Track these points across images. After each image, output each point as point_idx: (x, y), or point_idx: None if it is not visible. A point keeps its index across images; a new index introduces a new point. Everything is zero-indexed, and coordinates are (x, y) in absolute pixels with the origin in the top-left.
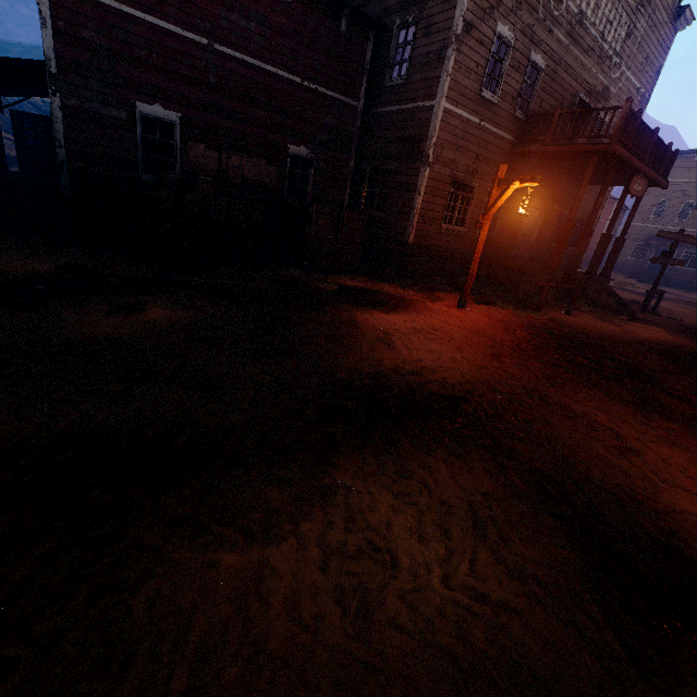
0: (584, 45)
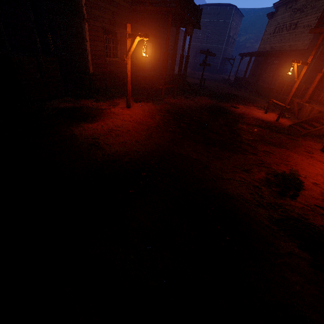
0: None
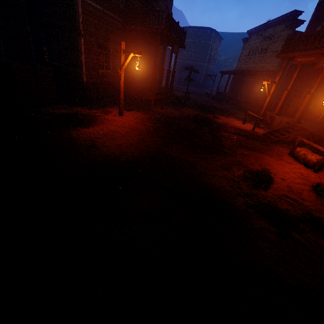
0: None
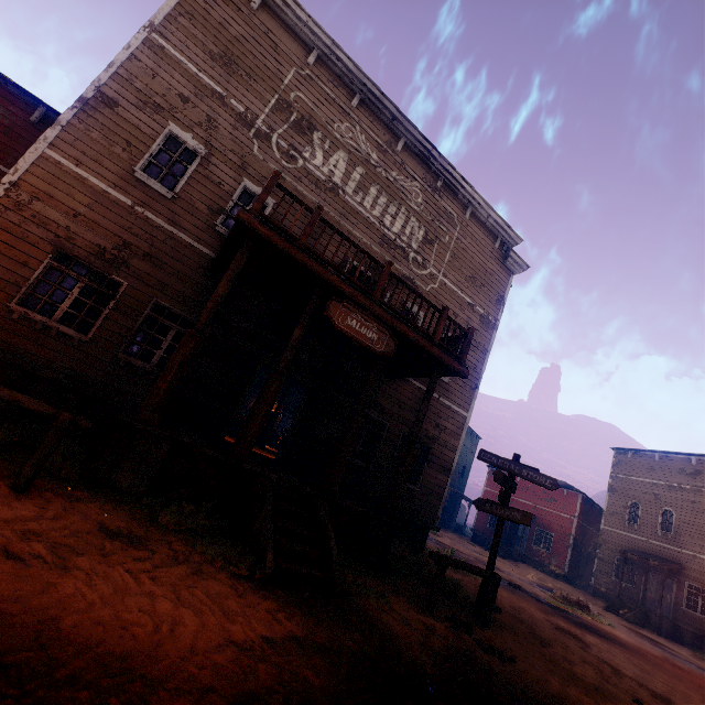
0: (349, 216)
